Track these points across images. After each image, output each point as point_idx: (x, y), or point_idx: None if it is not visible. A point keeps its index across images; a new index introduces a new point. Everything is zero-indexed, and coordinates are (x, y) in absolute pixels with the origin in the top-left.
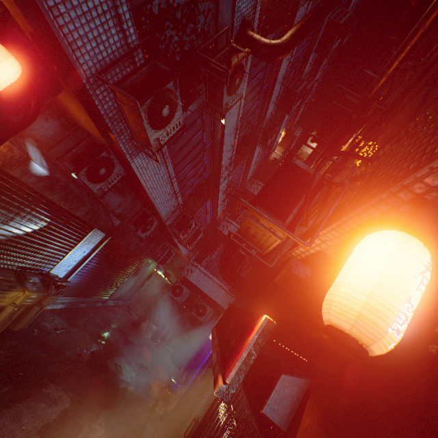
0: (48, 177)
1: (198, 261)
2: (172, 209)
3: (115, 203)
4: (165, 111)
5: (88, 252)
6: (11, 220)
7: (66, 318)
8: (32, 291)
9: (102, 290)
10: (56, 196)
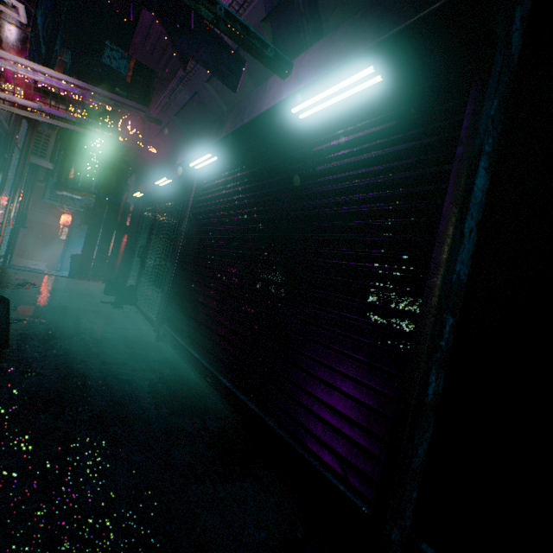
0: None
1: (33, 206)
2: None
3: None
4: None
5: None
6: None
7: None
8: None
9: None
10: None
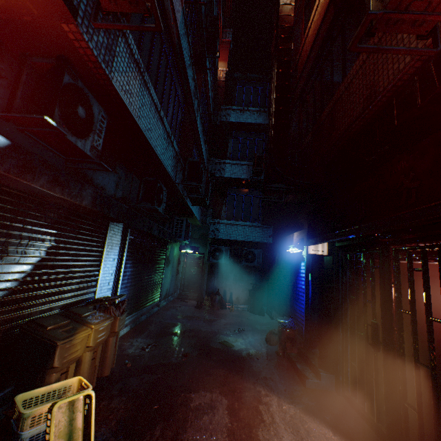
0: (12, 148)
1: (217, 216)
2: (173, 162)
3: (111, 184)
4: None
5: (117, 258)
6: (6, 250)
7: (141, 336)
8: (97, 322)
9: (151, 294)
10: (42, 180)
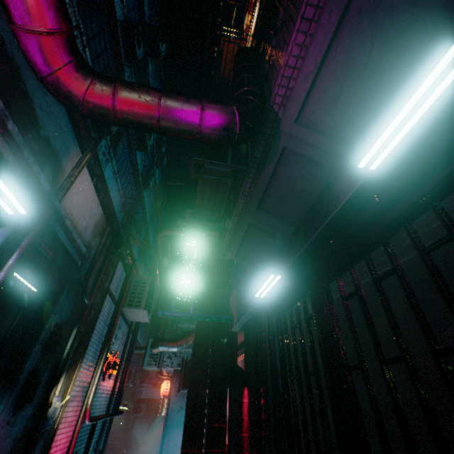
0: None
1: (142, 381)
2: None
3: None
4: None
5: None
6: None
7: None
8: None
9: None
10: None
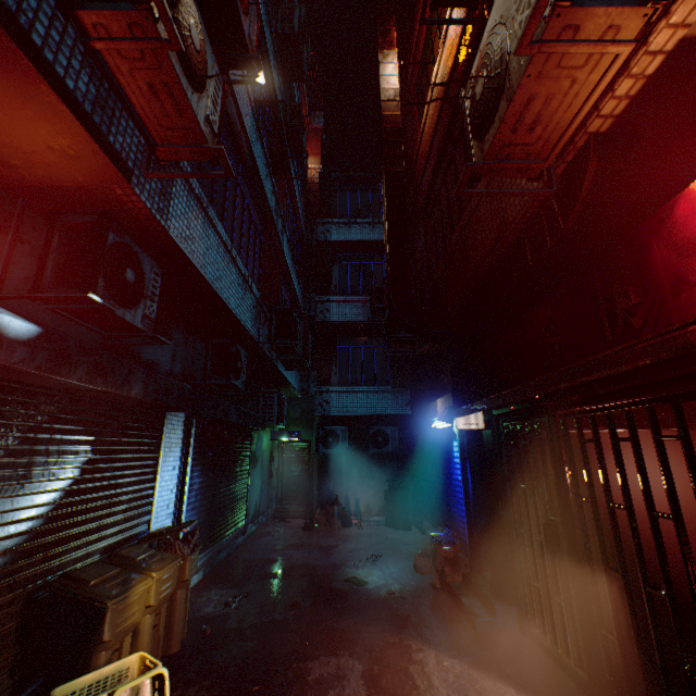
0: (44, 336)
1: (324, 382)
2: (254, 313)
3: (165, 357)
4: (195, 37)
5: (179, 465)
6: (29, 474)
7: (222, 585)
8: (159, 567)
9: (232, 515)
10: (80, 372)
